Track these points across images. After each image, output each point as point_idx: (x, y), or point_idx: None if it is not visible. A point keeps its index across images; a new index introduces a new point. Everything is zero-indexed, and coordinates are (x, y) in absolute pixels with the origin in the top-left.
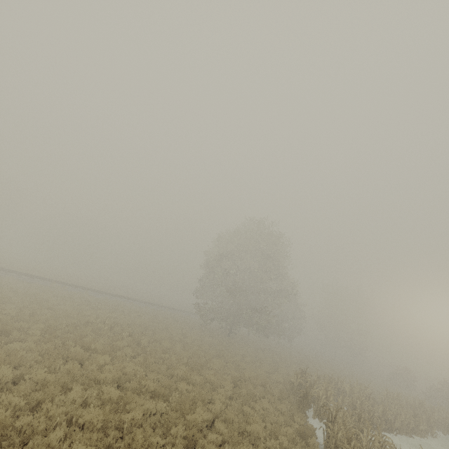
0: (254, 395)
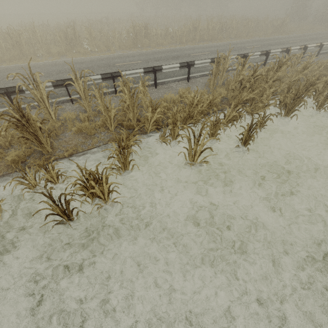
0: None
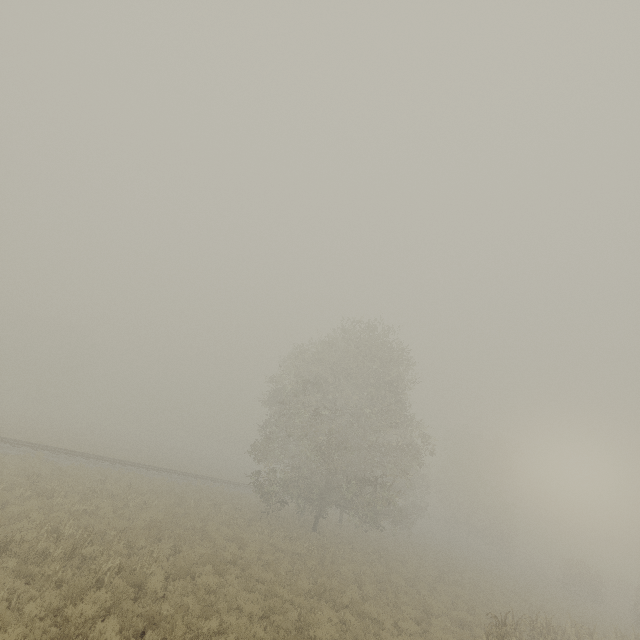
0: None
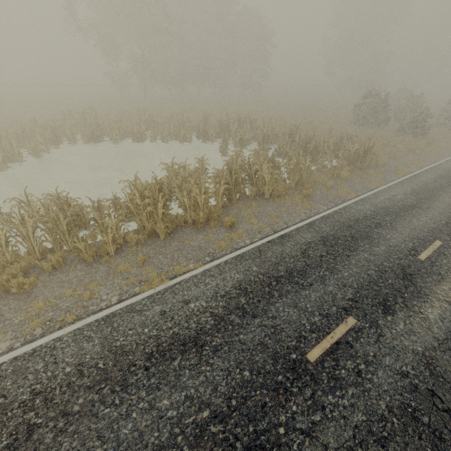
0: (5, 128)
